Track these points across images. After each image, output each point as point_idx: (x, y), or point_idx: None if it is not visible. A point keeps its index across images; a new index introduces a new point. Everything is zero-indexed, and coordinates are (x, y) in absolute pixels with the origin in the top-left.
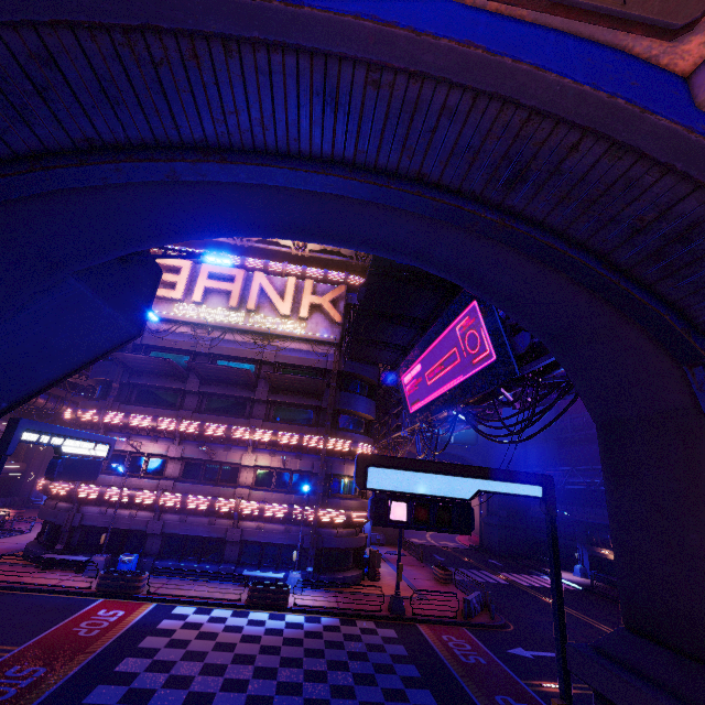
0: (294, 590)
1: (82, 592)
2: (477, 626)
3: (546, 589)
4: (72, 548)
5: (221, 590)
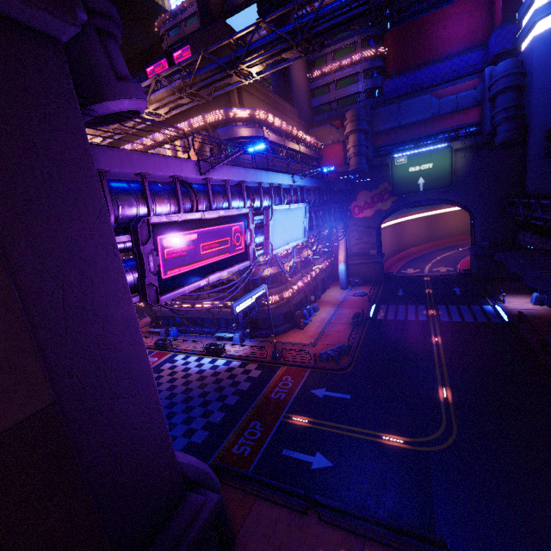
0: (237, 343)
1: (151, 348)
2: (320, 369)
3: (457, 325)
4: (159, 324)
5: (204, 344)
